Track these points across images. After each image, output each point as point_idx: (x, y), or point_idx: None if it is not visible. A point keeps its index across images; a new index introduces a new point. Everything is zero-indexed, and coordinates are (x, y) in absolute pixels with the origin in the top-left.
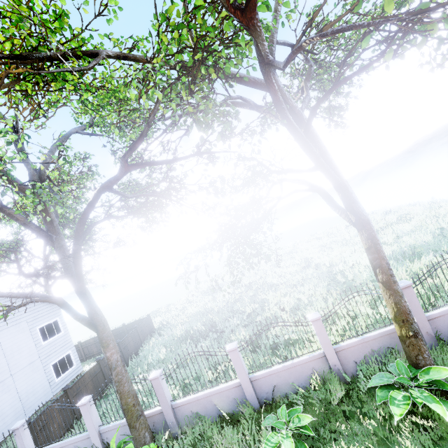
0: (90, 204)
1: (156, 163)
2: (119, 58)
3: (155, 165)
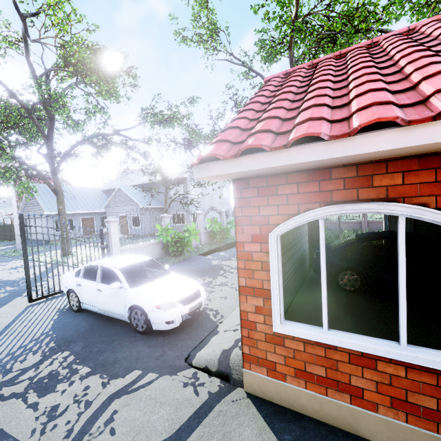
0: None
1: None
2: (378, 31)
3: None
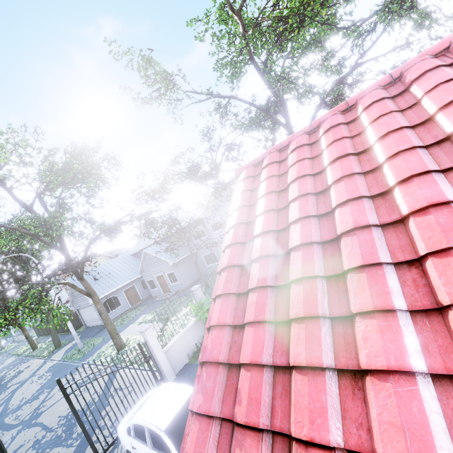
0: (327, 95)
1: (375, 58)
2: None
3: (374, 60)
